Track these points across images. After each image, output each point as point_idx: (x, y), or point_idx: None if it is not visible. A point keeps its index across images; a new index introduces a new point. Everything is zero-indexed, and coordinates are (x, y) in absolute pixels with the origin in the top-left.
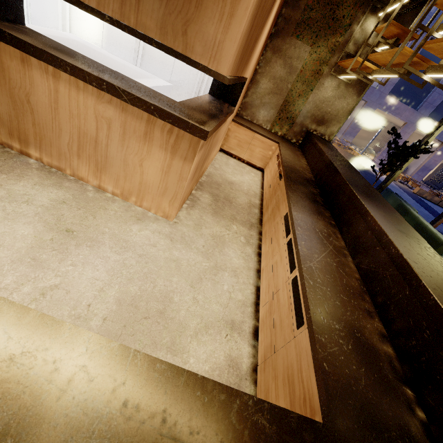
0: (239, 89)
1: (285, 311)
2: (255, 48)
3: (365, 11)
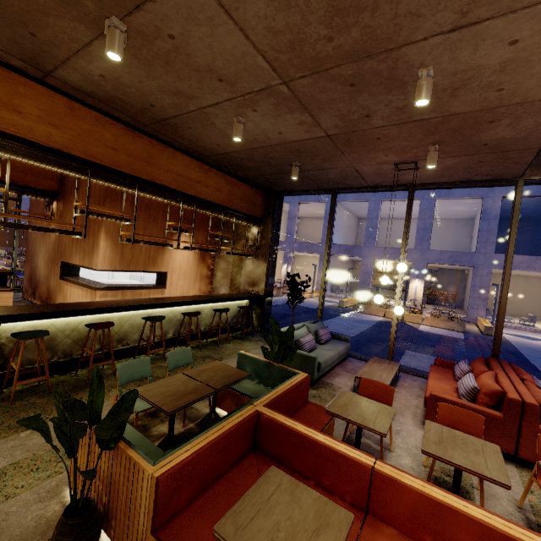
0: (165, 277)
1: None
2: (162, 260)
3: (249, 226)
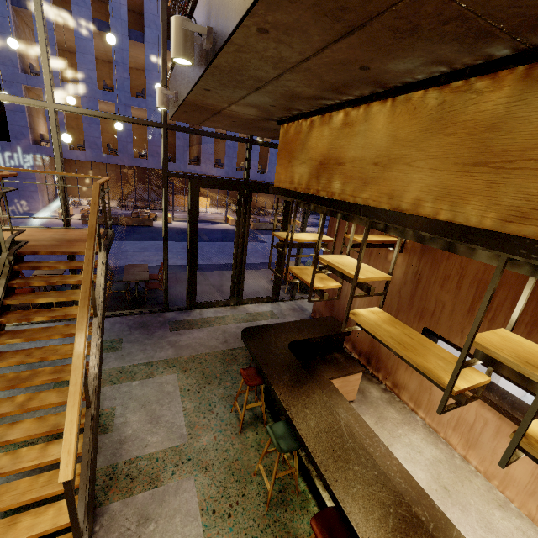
0: None
1: None
2: None
3: None
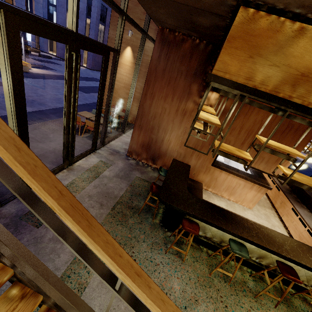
0: None
1: (308, 238)
2: None
3: None
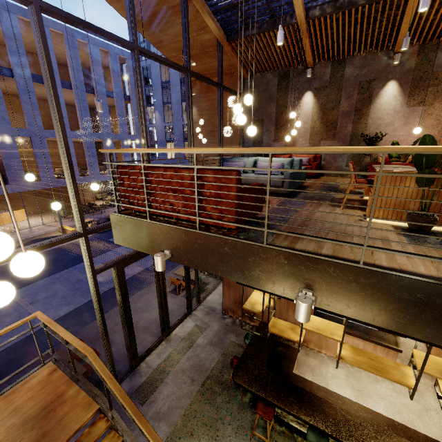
0: None
1: None
2: None
3: None
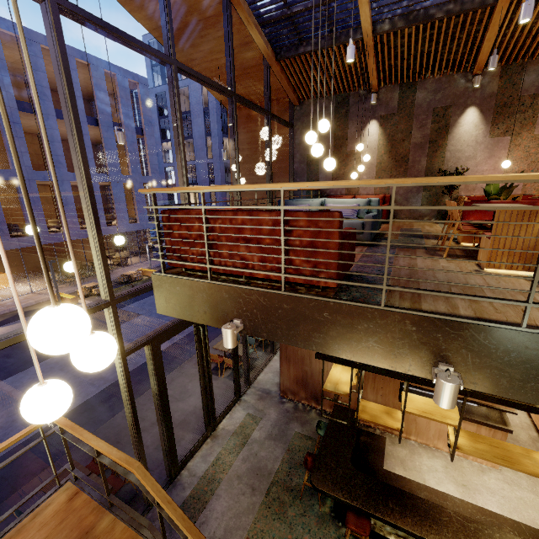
0: None
1: None
2: None
3: None
